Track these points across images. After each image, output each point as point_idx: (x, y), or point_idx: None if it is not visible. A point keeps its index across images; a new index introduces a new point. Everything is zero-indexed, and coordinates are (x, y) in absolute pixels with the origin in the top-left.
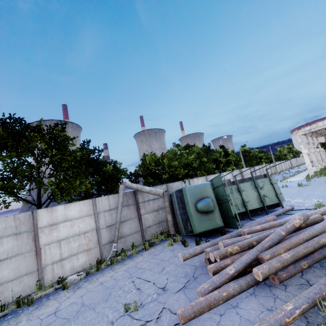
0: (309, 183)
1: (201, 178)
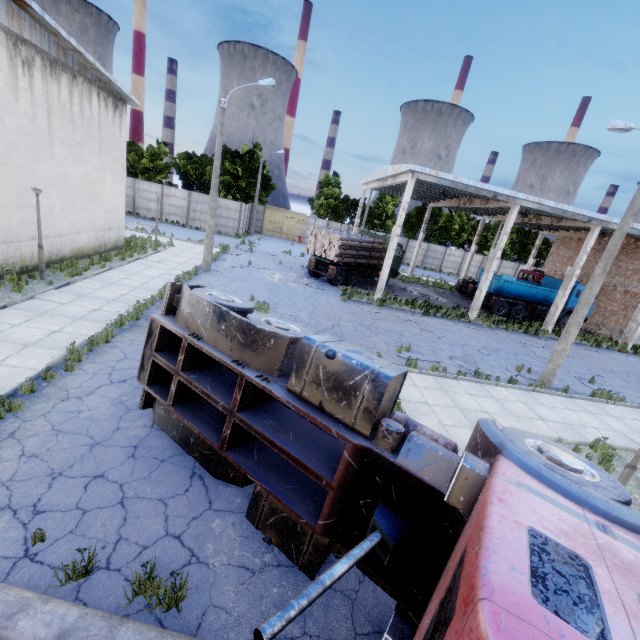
0: (254, 246)
1: (127, 178)
